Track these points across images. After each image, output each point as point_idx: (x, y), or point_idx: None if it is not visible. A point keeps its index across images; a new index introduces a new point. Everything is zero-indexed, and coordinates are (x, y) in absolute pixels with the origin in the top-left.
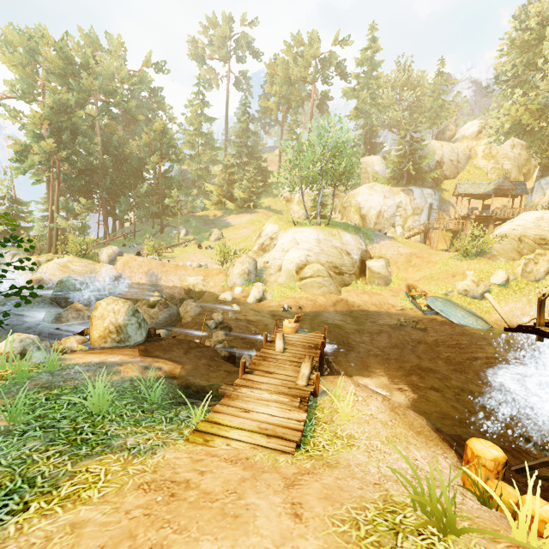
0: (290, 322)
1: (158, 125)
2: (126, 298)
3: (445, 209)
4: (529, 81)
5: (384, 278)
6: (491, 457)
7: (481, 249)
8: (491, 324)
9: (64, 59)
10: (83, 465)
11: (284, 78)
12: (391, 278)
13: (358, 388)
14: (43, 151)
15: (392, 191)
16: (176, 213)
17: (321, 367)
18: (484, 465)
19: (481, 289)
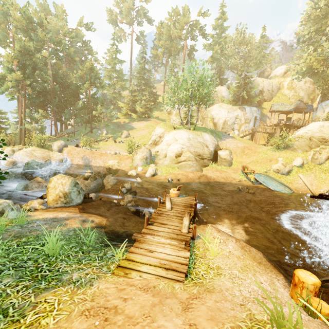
0: (174, 190)
1: (88, 64)
2: (69, 174)
3: (264, 120)
4: (318, 41)
5: (228, 161)
6: (312, 283)
7: (287, 144)
8: (293, 190)
9: (26, 19)
10: (42, 296)
11: (167, 36)
12: (232, 161)
13: (219, 233)
14: (14, 79)
15: (233, 108)
16: (100, 120)
17: (194, 219)
18: (306, 287)
19: (287, 169)
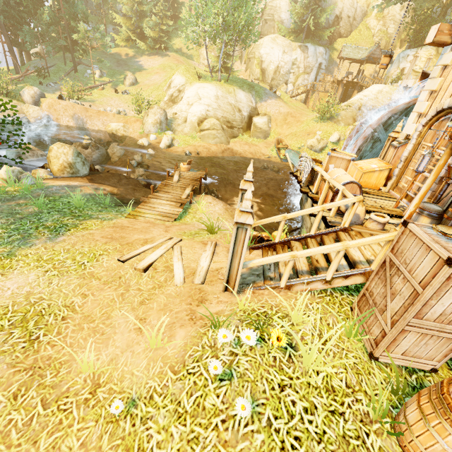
0: (185, 165)
1: None
2: (60, 139)
3: (331, 70)
4: None
5: (264, 132)
6: None
7: (333, 114)
8: None
9: None
10: (84, 222)
11: None
12: (270, 132)
13: (215, 200)
14: None
15: (291, 46)
16: (86, 50)
17: (200, 191)
18: None
19: (321, 145)
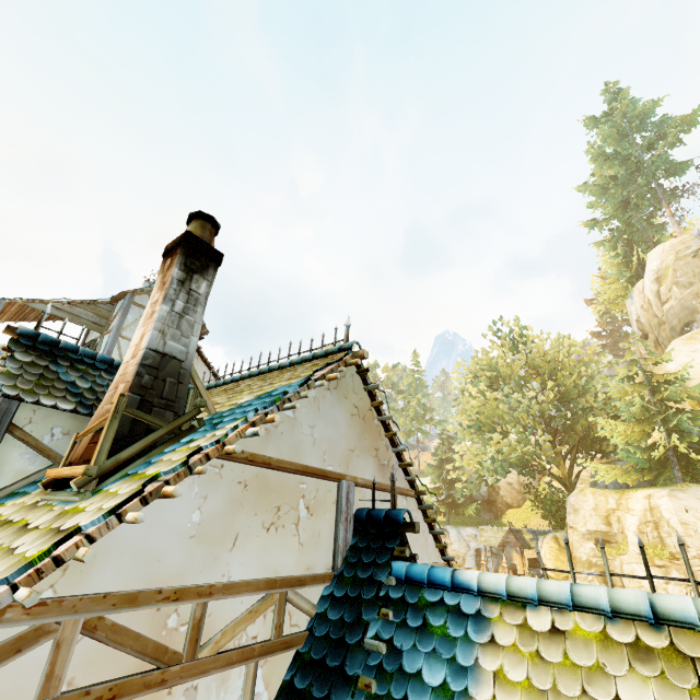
0: None
1: None
2: None
3: (506, 555)
4: None
5: None
6: None
7: None
8: None
9: None
10: None
11: None
12: None
13: None
14: None
15: None
16: None
17: None
18: None
19: None
